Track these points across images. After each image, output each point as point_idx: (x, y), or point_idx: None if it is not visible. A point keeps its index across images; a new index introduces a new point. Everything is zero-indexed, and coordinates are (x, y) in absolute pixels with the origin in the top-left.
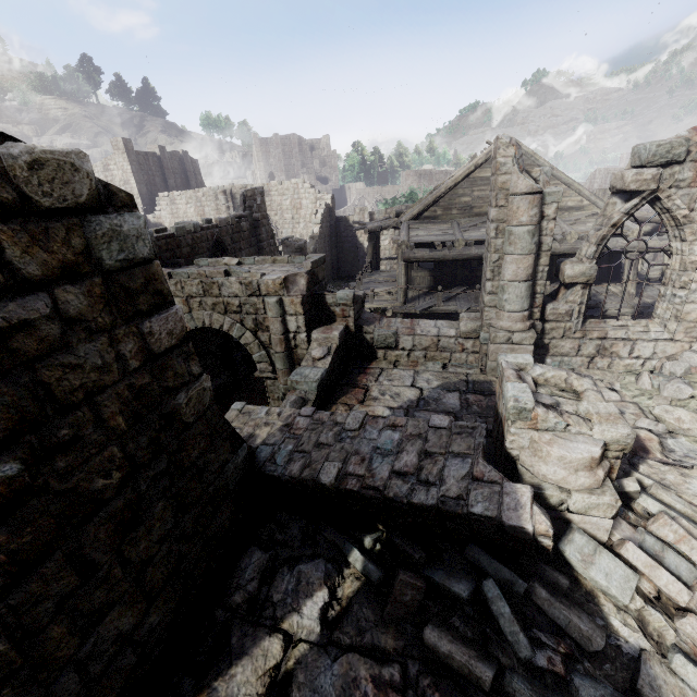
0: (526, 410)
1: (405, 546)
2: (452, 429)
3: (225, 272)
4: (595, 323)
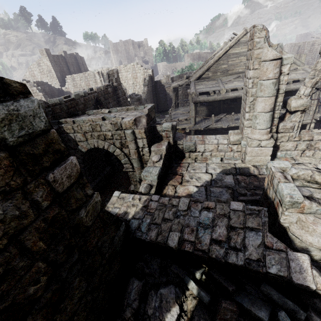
0: (297, 202)
1: (221, 280)
2: (245, 211)
3: (102, 118)
4: (306, 132)
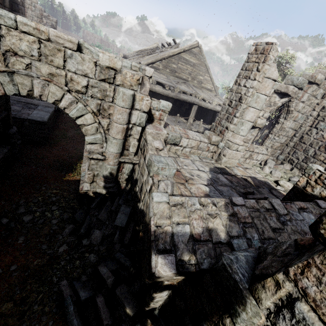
0: None
1: None
2: None
3: (77, 44)
4: (251, 145)
